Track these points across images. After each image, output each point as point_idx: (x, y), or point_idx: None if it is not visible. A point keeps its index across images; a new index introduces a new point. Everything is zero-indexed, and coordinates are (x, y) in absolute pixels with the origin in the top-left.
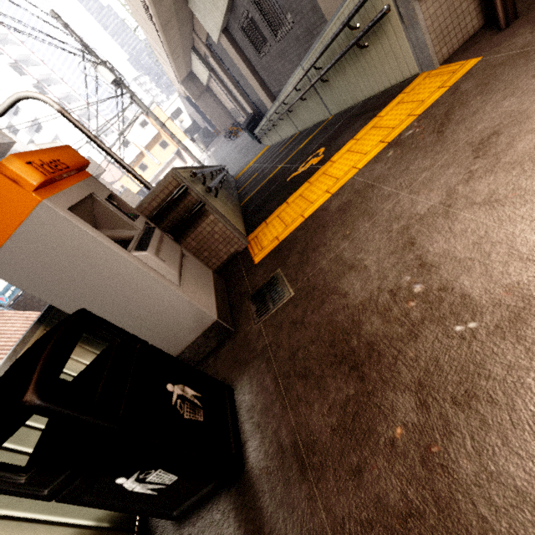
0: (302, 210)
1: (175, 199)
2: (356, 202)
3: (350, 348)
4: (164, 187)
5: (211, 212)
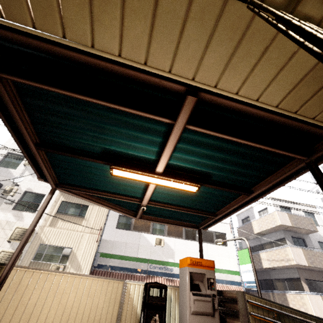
0: None
1: (229, 299)
2: None
3: None
4: (232, 293)
5: (240, 321)
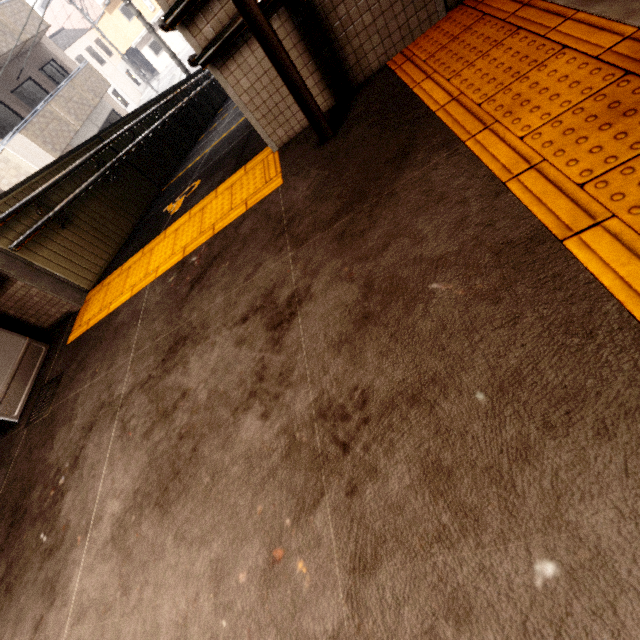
0: (115, 296)
1: None
2: (123, 332)
3: (22, 504)
4: None
5: (16, 279)
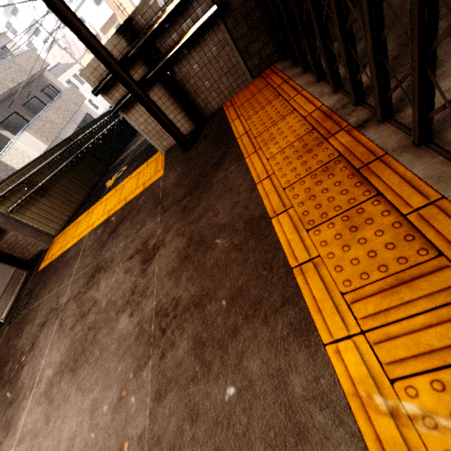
0: (69, 240)
1: None
2: (70, 263)
3: None
4: None
5: (9, 231)
